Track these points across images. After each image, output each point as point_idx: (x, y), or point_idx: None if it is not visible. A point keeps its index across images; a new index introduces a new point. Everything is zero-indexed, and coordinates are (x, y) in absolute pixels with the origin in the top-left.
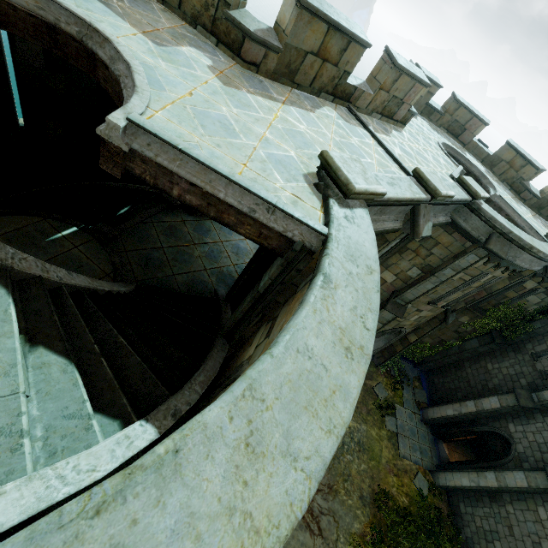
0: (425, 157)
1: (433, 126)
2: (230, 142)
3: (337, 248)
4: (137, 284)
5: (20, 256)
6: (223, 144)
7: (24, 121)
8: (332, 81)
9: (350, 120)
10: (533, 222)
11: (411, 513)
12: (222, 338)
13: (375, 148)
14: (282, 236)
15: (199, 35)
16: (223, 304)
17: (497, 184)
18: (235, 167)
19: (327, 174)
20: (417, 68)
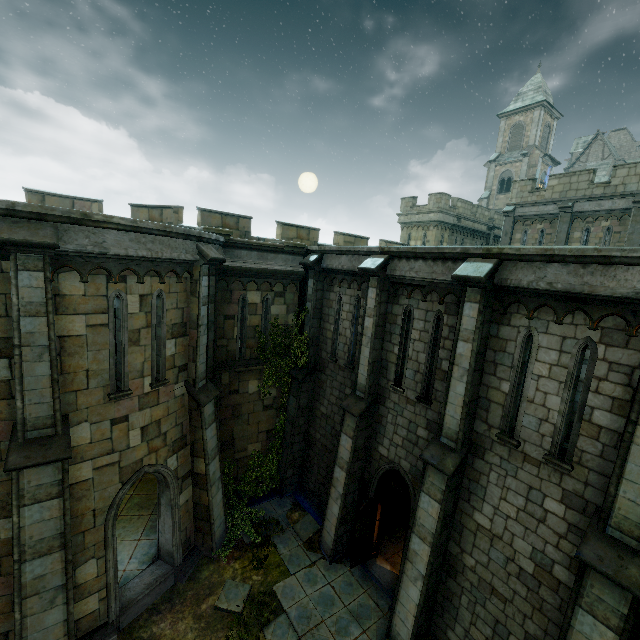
0: None
1: None
2: None
3: None
4: None
5: None
6: None
7: None
8: None
9: None
10: None
11: None
12: None
13: None
14: None
15: None
16: None
17: None
18: None
19: None
20: None
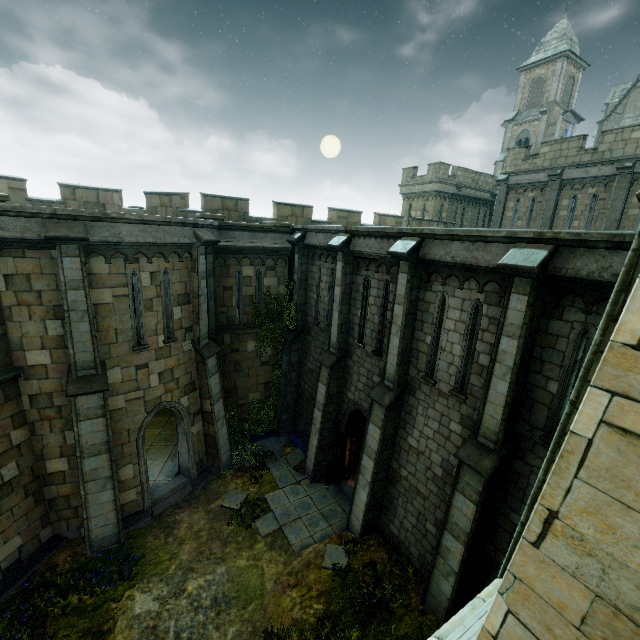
0: None
1: None
2: None
3: None
4: None
5: None
6: None
7: None
8: None
9: None
10: None
11: (330, 616)
12: None
13: None
14: None
15: None
16: None
17: None
18: None
19: None
20: None
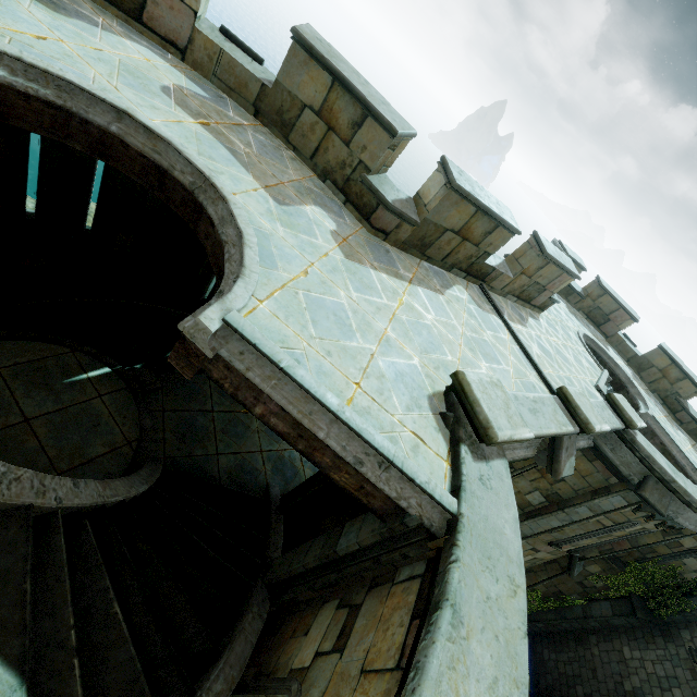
0: (565, 356)
1: (571, 308)
2: (344, 346)
3: (471, 545)
4: (164, 463)
5: (12, 475)
6: (335, 350)
7: (92, 227)
8: (469, 259)
9: (483, 304)
10: (695, 457)
11: None
12: (263, 588)
13: (511, 346)
14: (392, 500)
15: (326, 190)
16: (274, 514)
17: (647, 396)
18: (346, 389)
19: (459, 400)
20: (566, 257)
